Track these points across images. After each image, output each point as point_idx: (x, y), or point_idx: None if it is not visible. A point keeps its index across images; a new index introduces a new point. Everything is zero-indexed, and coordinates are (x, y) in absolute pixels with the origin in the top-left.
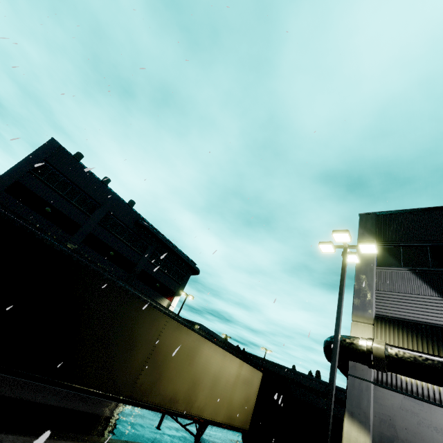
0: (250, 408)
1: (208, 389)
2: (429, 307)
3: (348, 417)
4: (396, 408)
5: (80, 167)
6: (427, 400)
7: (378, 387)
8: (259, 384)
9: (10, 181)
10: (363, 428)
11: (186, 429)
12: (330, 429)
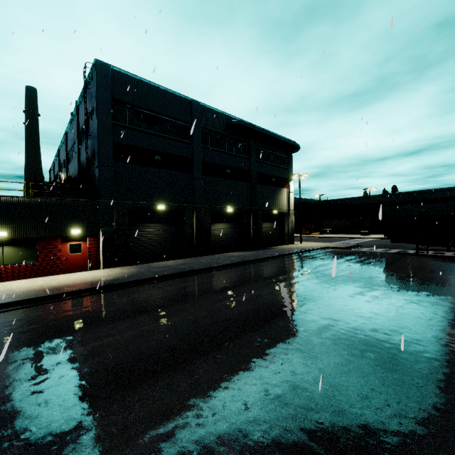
0: None
1: None
2: None
3: None
4: None
5: (145, 87)
6: None
7: None
8: None
9: (109, 146)
10: None
11: None
12: None
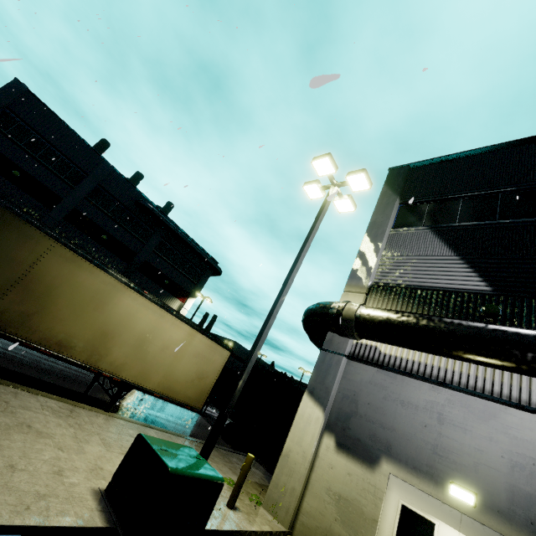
0: (207, 386)
1: (129, 347)
2: (439, 269)
3: (308, 394)
4: (365, 383)
5: (58, 123)
6: (400, 370)
7: (352, 361)
8: (224, 364)
9: None
10: (320, 404)
11: (107, 393)
12: (243, 380)
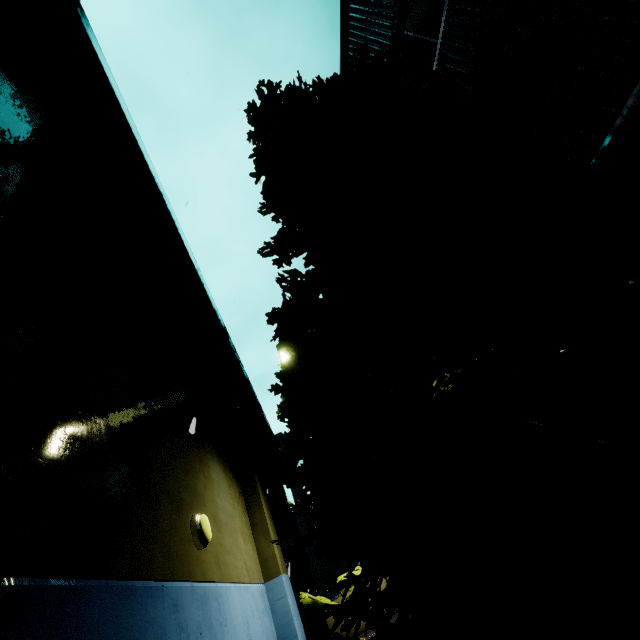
0: None
1: None
2: None
3: None
4: None
5: None
6: None
7: None
8: None
9: None
10: None
11: None
12: None
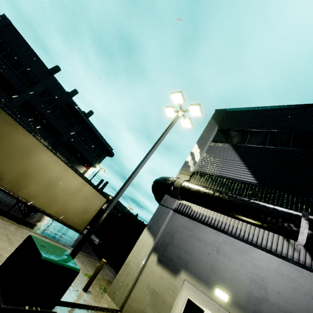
0: (88, 218)
1: (41, 185)
2: (232, 168)
3: (147, 229)
4: (180, 226)
5: (26, 47)
6: (201, 221)
7: (175, 213)
8: (102, 206)
9: None
10: (152, 235)
11: (21, 212)
12: (106, 213)
